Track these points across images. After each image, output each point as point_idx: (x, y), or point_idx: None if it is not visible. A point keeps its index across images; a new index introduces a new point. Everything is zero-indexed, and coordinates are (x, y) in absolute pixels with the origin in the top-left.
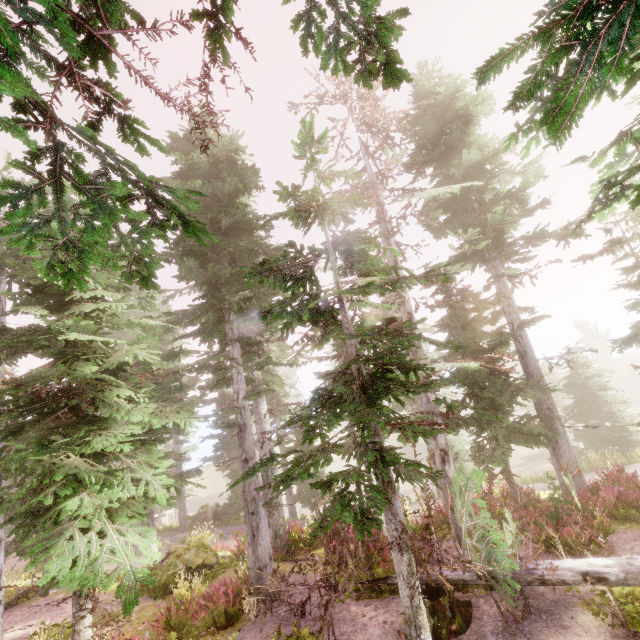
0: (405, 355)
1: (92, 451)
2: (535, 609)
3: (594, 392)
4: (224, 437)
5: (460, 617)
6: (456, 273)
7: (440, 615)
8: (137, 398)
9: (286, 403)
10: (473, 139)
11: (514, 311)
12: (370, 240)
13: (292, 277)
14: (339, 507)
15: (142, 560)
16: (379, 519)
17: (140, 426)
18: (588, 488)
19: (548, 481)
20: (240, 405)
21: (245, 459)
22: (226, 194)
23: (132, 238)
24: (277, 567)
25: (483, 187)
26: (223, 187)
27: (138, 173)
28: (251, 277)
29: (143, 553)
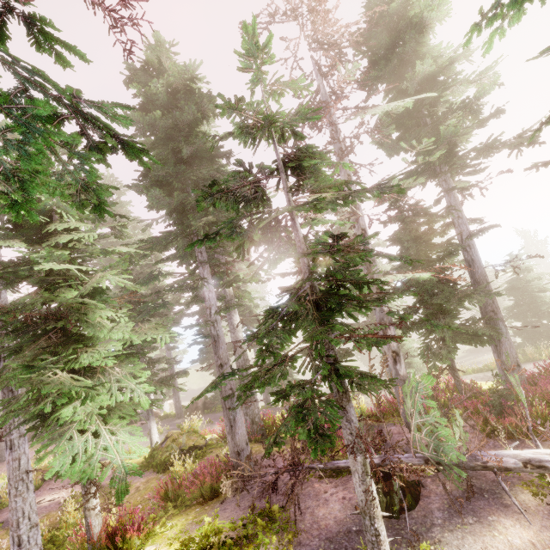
0: (358, 271)
1: (81, 366)
2: (478, 489)
3: (534, 294)
4: (207, 343)
5: (410, 496)
6: (408, 189)
7: (392, 495)
8: (117, 318)
9: (255, 314)
10: (427, 50)
11: (463, 223)
12: (321, 155)
13: (244, 198)
14: (293, 423)
15: (131, 455)
16: (332, 436)
17: (121, 343)
18: (526, 379)
19: (487, 372)
20: (213, 319)
21: (220, 364)
22: (186, 124)
23: (74, 165)
24: (250, 454)
25: (436, 100)
26: (182, 117)
27: (53, 84)
28: (203, 200)
29: (132, 449)
